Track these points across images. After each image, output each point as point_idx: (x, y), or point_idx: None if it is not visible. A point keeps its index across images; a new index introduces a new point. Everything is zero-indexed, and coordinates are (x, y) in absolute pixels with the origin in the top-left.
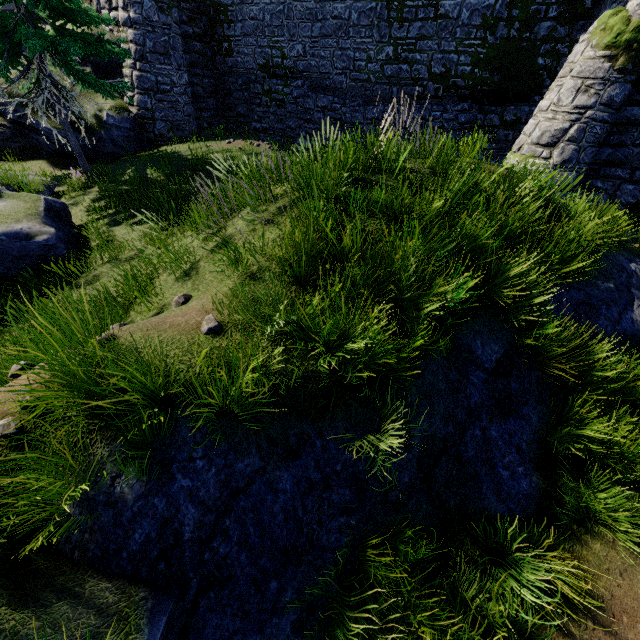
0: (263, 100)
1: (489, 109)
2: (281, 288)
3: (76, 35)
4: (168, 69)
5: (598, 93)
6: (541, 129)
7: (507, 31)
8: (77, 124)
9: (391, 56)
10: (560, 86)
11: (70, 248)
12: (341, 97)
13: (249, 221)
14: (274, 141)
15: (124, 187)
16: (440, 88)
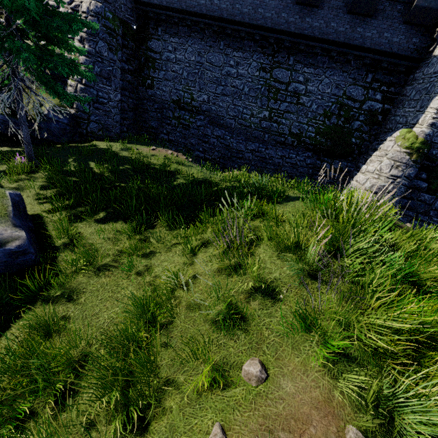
0: (173, 122)
1: (323, 159)
2: (373, 366)
3: (55, 55)
4: (108, 88)
5: (403, 170)
6: (371, 183)
7: (337, 121)
8: (16, 111)
9: (267, 117)
10: (380, 161)
11: (36, 249)
12: (230, 132)
13: (299, 276)
14: (177, 149)
15: (72, 178)
16: (295, 141)
